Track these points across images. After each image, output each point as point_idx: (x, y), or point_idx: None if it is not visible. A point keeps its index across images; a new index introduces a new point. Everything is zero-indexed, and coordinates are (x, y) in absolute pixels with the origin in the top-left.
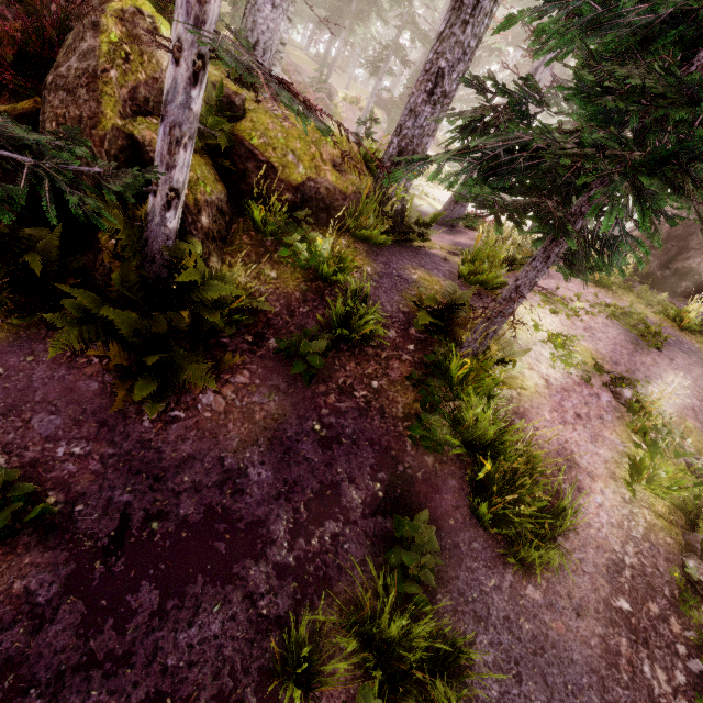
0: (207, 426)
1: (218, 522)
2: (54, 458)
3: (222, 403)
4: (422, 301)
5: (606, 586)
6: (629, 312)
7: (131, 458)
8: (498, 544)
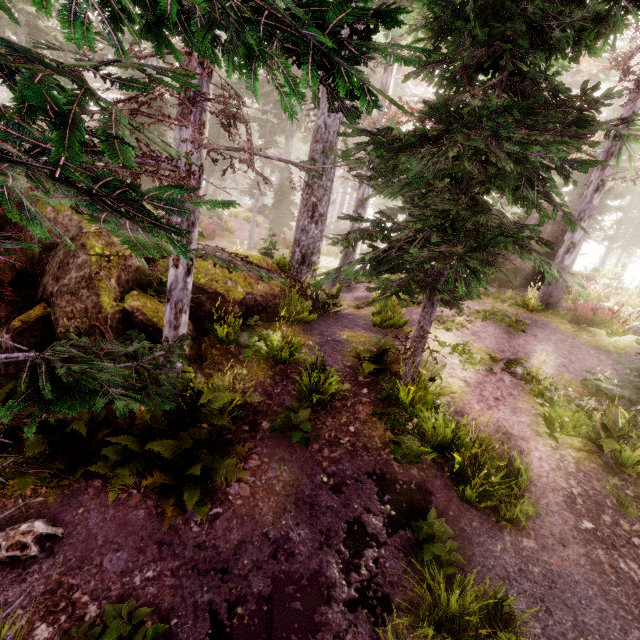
0: (243, 512)
1: (285, 586)
2: (135, 588)
3: (247, 488)
4: (358, 354)
5: (571, 515)
6: (494, 312)
7: (195, 562)
8: (489, 516)
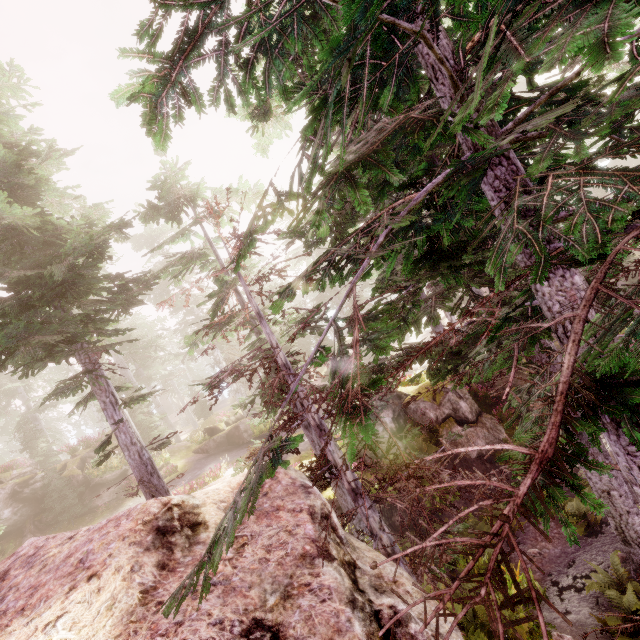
0: None
1: None
2: None
3: None
4: None
5: None
6: None
7: None
8: None
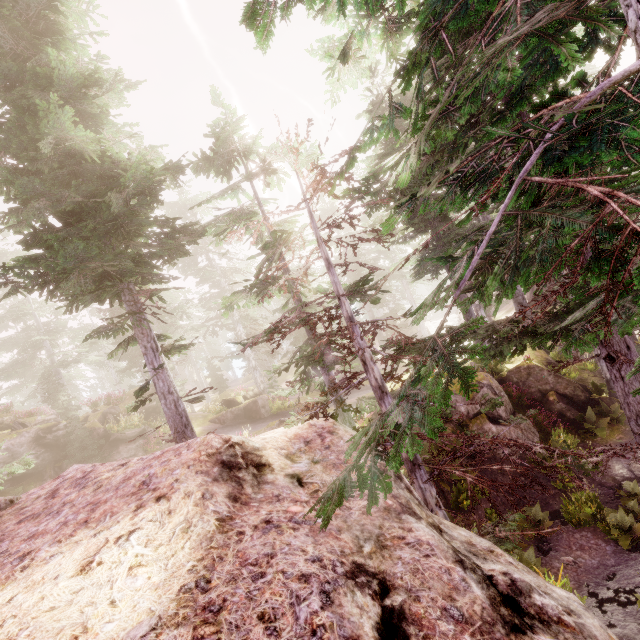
0: None
1: None
2: None
3: None
4: None
5: None
6: None
7: None
8: None
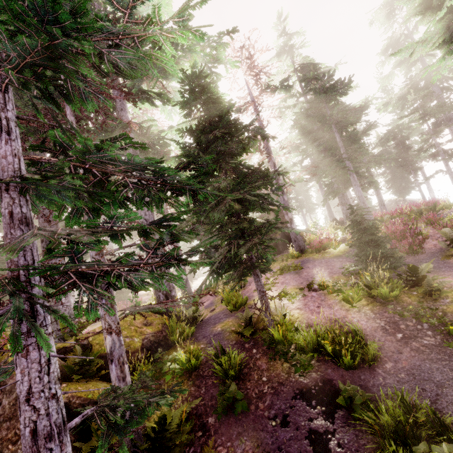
0: None
1: None
2: None
3: None
4: (235, 332)
5: (391, 336)
6: (282, 267)
7: None
8: (364, 367)
